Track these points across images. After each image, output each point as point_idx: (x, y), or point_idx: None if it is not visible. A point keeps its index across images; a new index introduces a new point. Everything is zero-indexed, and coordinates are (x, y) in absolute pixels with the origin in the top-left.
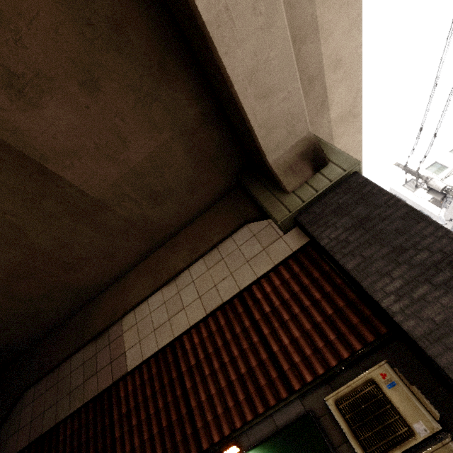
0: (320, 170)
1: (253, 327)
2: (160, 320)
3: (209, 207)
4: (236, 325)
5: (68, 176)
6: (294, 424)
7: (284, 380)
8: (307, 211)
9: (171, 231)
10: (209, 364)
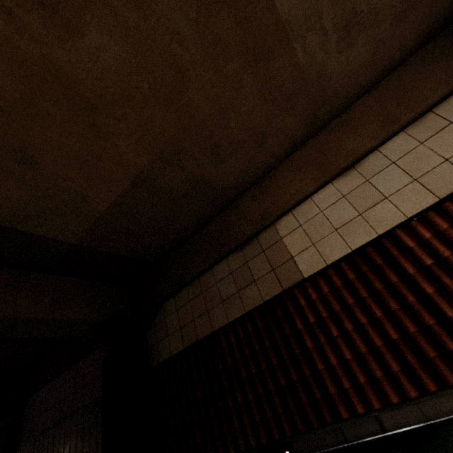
0: None
1: None
2: (343, 218)
3: (402, 61)
4: None
5: None
6: None
7: None
8: None
9: (340, 104)
10: None
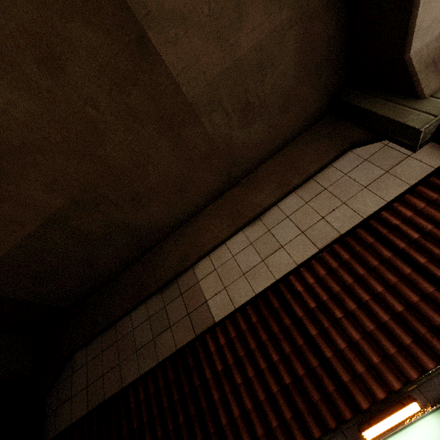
0: None
1: (398, 257)
2: (249, 263)
3: (292, 139)
4: (370, 258)
5: (167, 57)
6: None
7: None
8: None
9: (249, 165)
10: (338, 305)
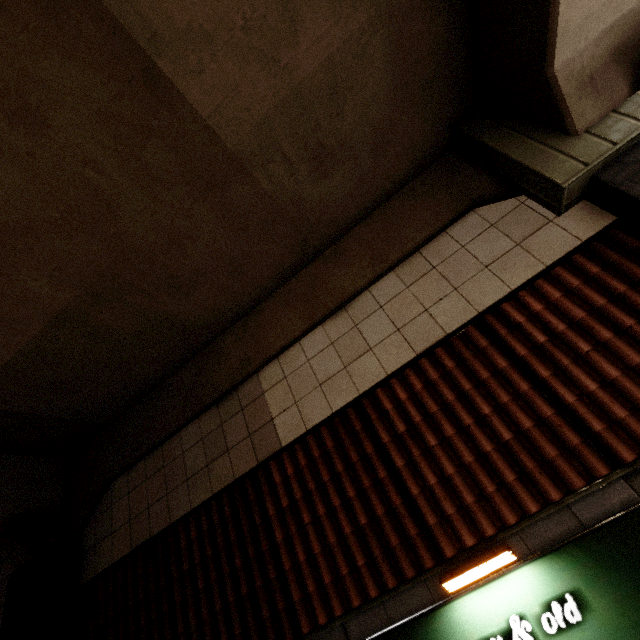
0: None
1: (515, 368)
2: (328, 370)
3: (396, 190)
4: (480, 368)
5: (191, 93)
6: (625, 518)
7: (593, 448)
8: (622, 161)
9: (332, 231)
10: (433, 429)
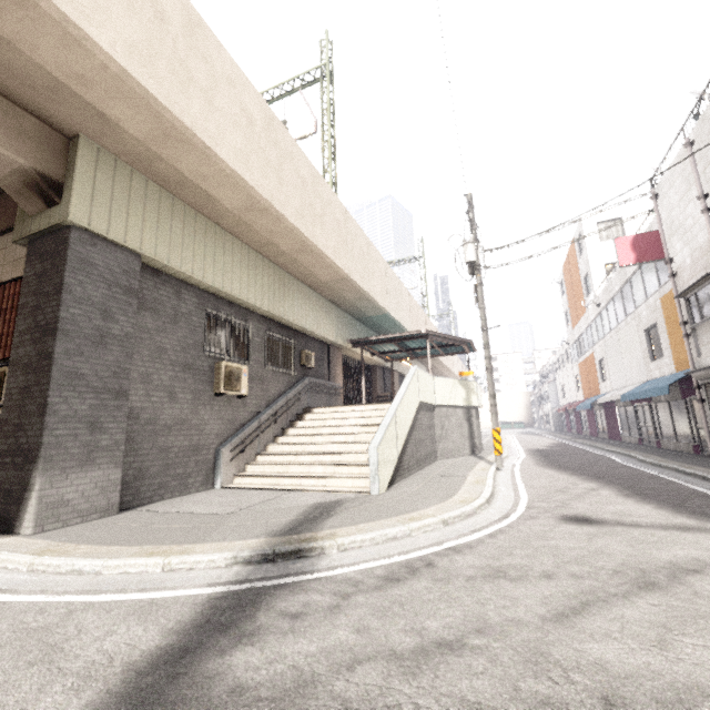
0: (53, 207)
1: None
2: None
3: None
4: None
5: None
6: None
7: None
8: (34, 242)
9: None
10: None
